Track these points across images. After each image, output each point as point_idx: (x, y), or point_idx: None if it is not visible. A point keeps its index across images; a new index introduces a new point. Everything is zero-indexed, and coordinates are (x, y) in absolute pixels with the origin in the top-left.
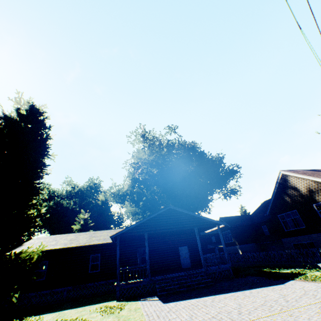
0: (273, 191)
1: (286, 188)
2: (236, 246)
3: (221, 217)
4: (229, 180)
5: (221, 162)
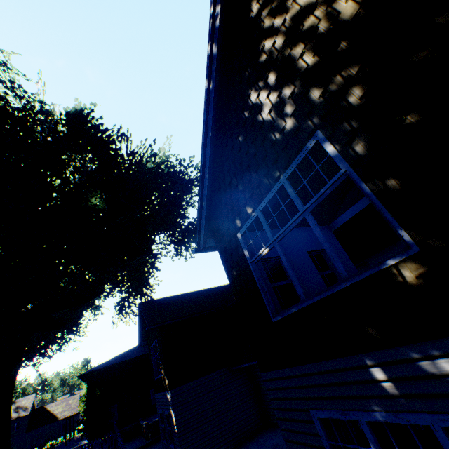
0: (206, 97)
1: (257, 32)
2: (167, 392)
3: (146, 302)
4: (182, 206)
5: (160, 163)
